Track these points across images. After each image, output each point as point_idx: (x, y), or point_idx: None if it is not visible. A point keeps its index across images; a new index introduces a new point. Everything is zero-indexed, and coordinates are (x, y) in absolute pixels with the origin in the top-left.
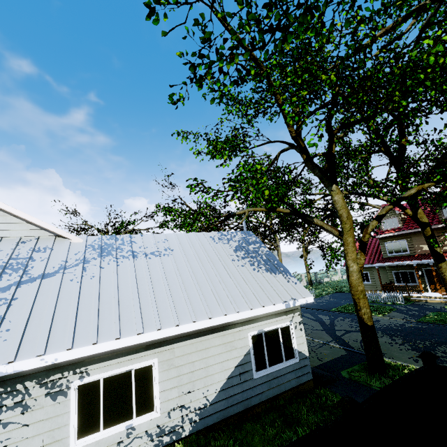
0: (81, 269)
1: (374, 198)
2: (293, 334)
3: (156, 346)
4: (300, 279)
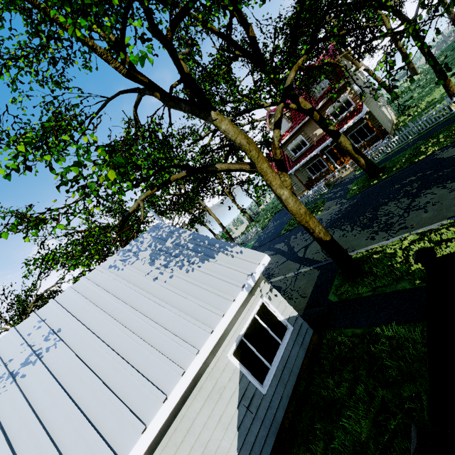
0: None
1: (259, 107)
2: (272, 307)
3: None
4: (241, 220)
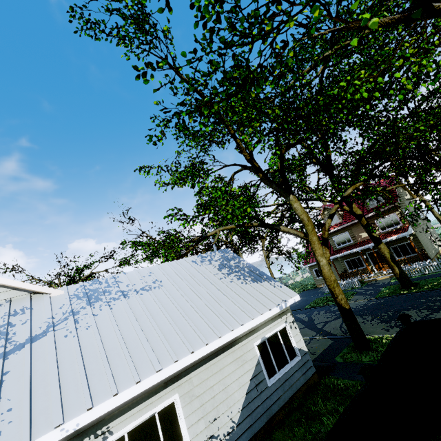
0: (73, 322)
1: (320, 201)
2: (290, 334)
3: (174, 380)
4: None
